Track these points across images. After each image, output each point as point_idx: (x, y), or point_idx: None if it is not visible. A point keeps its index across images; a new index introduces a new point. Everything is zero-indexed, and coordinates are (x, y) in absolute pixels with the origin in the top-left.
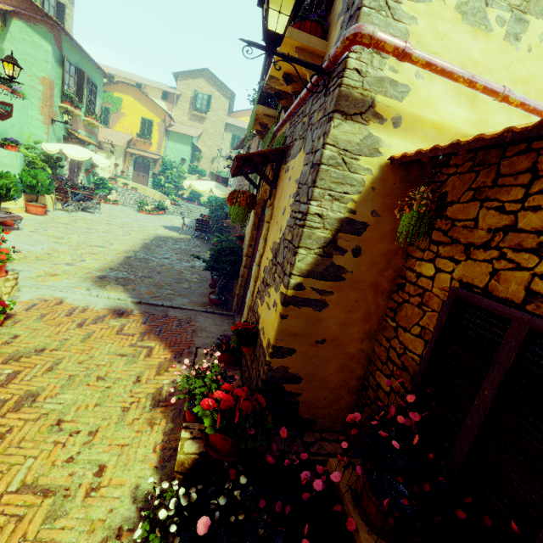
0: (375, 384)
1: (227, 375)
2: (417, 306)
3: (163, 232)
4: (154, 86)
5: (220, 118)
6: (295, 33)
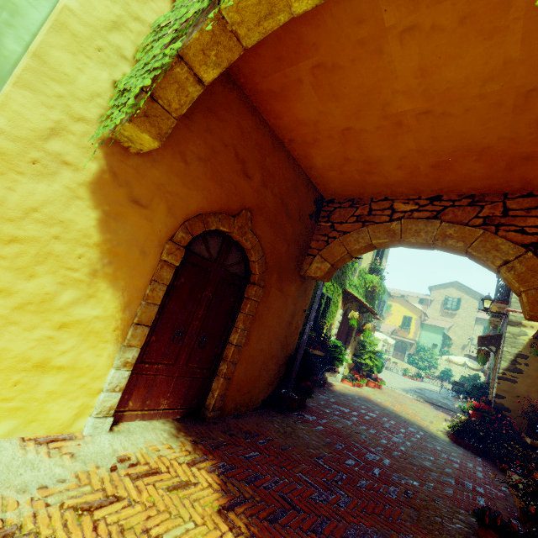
0: None
1: None
2: None
3: (426, 387)
4: (414, 296)
5: (469, 314)
6: (495, 304)
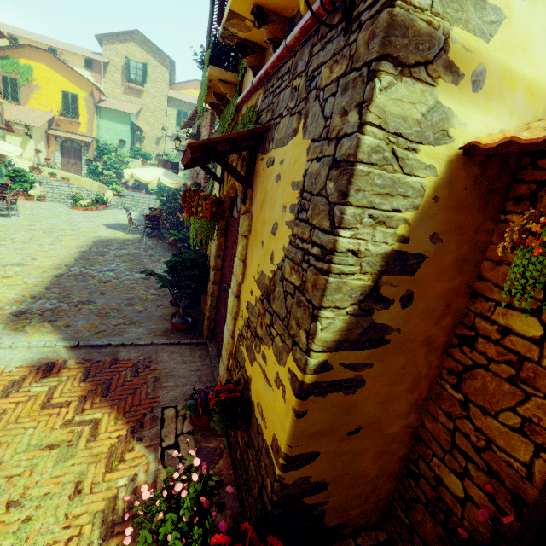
0: (432, 477)
1: (210, 449)
2: (509, 381)
3: (105, 234)
4: (74, 52)
5: (160, 91)
6: None
